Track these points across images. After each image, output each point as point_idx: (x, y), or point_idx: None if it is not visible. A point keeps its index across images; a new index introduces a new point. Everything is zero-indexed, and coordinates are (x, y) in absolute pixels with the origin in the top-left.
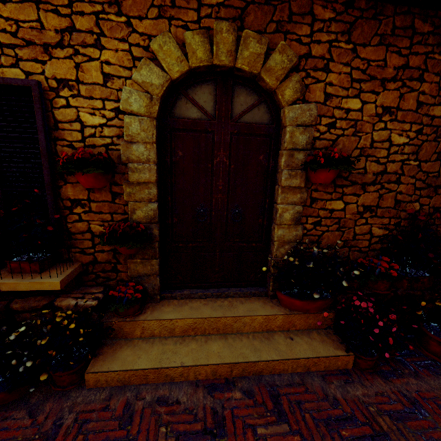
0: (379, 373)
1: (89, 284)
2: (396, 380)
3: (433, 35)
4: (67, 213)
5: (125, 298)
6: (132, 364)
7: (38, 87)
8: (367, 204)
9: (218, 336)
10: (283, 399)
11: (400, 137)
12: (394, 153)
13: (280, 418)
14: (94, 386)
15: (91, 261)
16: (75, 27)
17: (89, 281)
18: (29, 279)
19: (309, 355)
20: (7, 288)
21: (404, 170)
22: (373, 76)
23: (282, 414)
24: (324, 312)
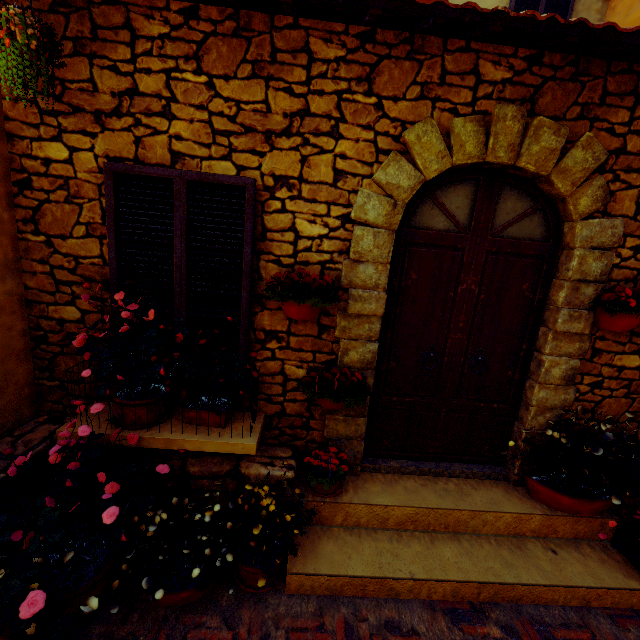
0: None
1: (269, 443)
2: None
3: None
4: (258, 347)
5: (330, 472)
6: (344, 567)
7: (254, 188)
8: None
9: (446, 535)
10: None
11: None
12: None
13: None
14: (296, 591)
15: (277, 412)
16: (309, 110)
17: (270, 438)
18: (217, 437)
19: (589, 583)
20: (190, 447)
21: None
22: None
23: None
24: (601, 517)
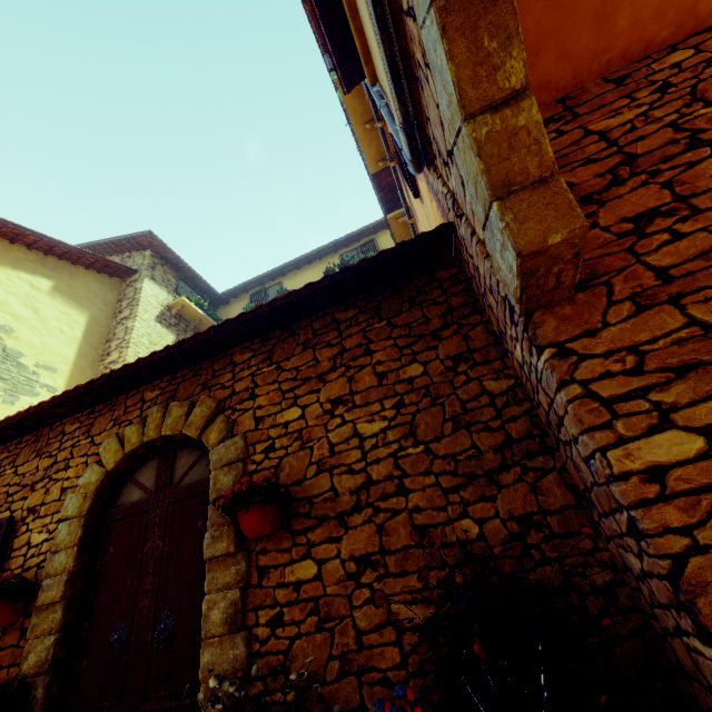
0: None
1: None
2: None
3: (363, 313)
4: None
5: None
6: None
7: (8, 522)
8: (361, 552)
9: None
10: None
11: (371, 424)
12: (373, 448)
13: None
14: None
15: None
16: (57, 461)
17: None
18: None
19: None
20: None
21: (405, 467)
22: (307, 378)
23: None
24: None
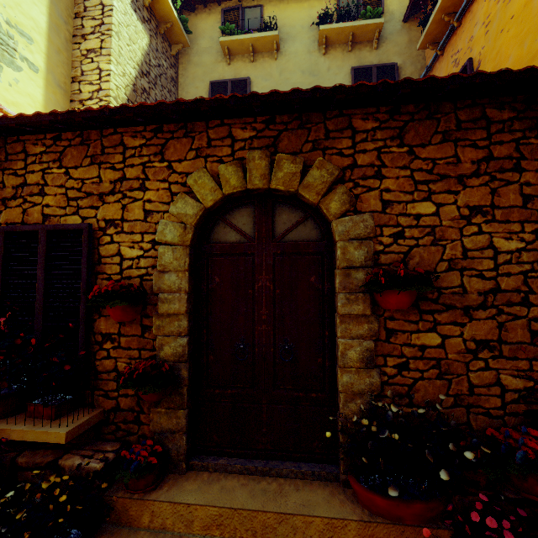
0: None
1: (108, 438)
2: None
3: (519, 120)
4: (97, 348)
5: (135, 463)
6: None
7: (88, 229)
8: (481, 337)
9: None
10: None
11: (508, 241)
12: (505, 263)
13: None
14: None
15: (113, 407)
16: (126, 177)
17: (108, 434)
18: (40, 427)
19: None
20: (16, 436)
21: (532, 286)
22: (444, 175)
23: None
24: (431, 526)
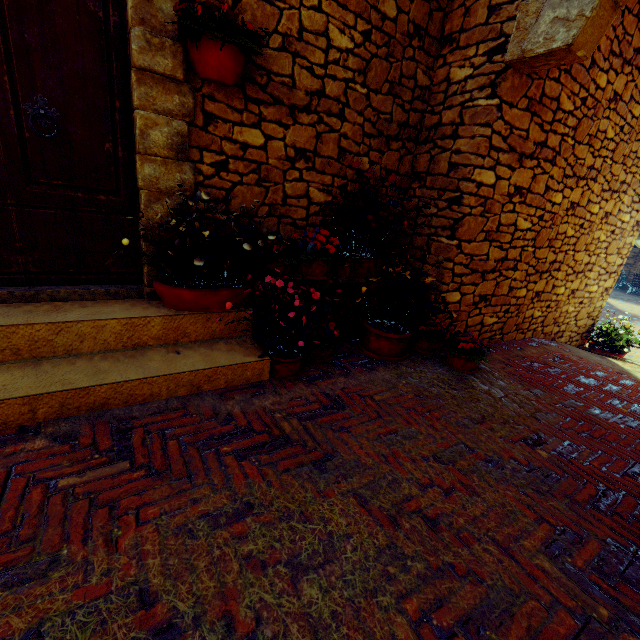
0: (303, 379)
1: None
2: (323, 382)
3: None
4: None
5: None
6: None
7: None
8: (300, 145)
9: (19, 364)
10: (137, 432)
11: (341, 35)
12: (335, 63)
13: (119, 456)
14: None
15: None
16: None
17: None
18: None
19: (198, 368)
20: None
21: (350, 99)
22: None
23: (124, 451)
24: (235, 310)
